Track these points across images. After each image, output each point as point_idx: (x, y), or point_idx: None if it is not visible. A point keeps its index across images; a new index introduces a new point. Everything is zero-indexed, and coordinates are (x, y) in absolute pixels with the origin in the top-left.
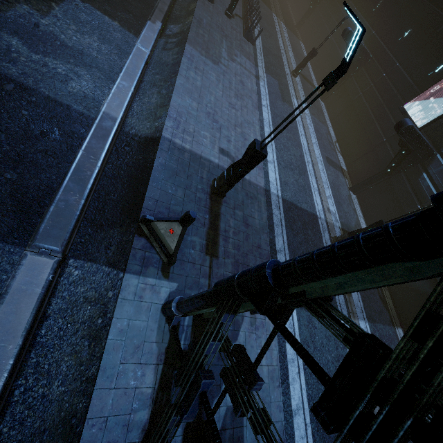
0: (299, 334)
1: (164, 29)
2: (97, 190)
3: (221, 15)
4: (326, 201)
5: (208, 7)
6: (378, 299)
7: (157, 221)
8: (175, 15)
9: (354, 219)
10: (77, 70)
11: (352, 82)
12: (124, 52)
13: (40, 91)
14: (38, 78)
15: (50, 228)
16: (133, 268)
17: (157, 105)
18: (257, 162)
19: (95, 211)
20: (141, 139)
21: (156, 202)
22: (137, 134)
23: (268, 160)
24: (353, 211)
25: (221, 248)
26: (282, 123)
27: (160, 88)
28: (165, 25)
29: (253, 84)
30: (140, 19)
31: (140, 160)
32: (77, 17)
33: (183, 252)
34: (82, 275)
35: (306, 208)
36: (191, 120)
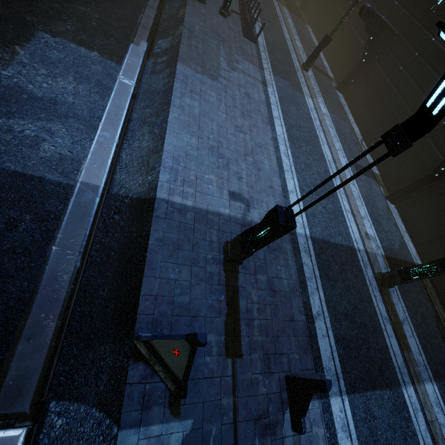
0: (356, 437)
1: (151, 47)
2: (82, 286)
3: (215, 16)
4: (362, 223)
5: (199, 10)
6: (442, 342)
7: (156, 340)
8: (163, 27)
9: (397, 238)
10: (50, 127)
11: (375, 67)
12: (107, 87)
13: (4, 166)
14: (1, 150)
15: (13, 383)
16: (129, 417)
17: (149, 150)
18: (282, 233)
19: (80, 319)
20: (133, 201)
21: (154, 299)
22: (128, 195)
23: (288, 190)
24: (394, 227)
25: (245, 339)
26: (316, 189)
27: (152, 125)
28: (153, 42)
29: (261, 93)
30: (123, 41)
31: (133, 234)
32: (47, 57)
33: (196, 364)
34: (66, 425)
35: (340, 241)
36: (191, 163)
